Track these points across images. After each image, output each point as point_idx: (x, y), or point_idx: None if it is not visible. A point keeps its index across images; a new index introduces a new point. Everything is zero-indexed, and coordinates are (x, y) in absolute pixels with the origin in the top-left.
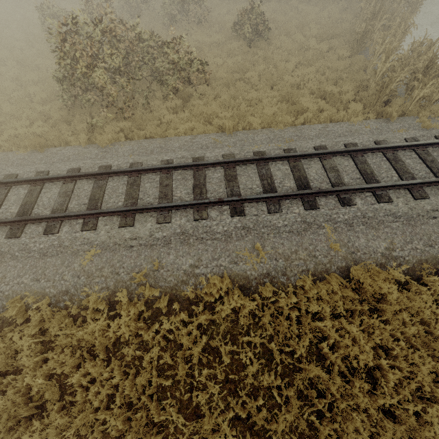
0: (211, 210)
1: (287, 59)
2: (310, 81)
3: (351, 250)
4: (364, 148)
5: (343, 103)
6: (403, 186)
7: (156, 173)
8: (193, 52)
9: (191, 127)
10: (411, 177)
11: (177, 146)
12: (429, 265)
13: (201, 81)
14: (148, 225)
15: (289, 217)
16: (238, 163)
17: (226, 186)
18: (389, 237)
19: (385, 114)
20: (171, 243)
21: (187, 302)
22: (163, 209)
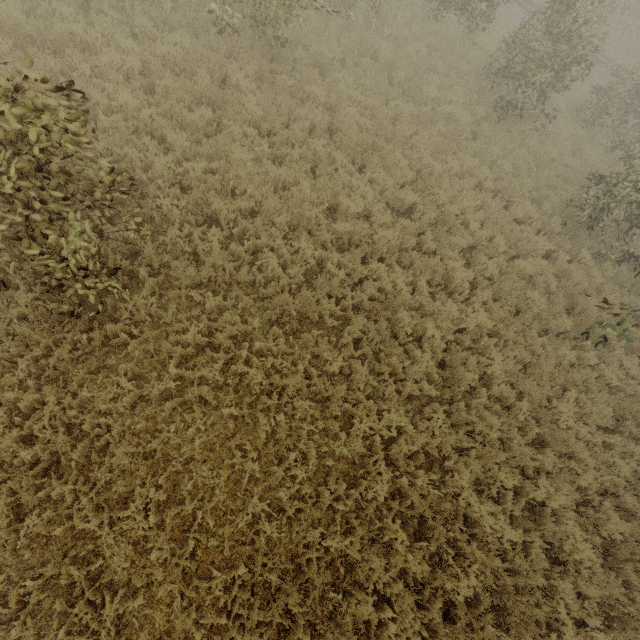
0: None
1: None
2: None
3: None
4: None
5: None
6: None
7: None
8: None
9: None
10: None
11: None
12: None
13: None
14: None
15: None
16: None
17: None
18: None
19: None
20: None
21: None
22: None
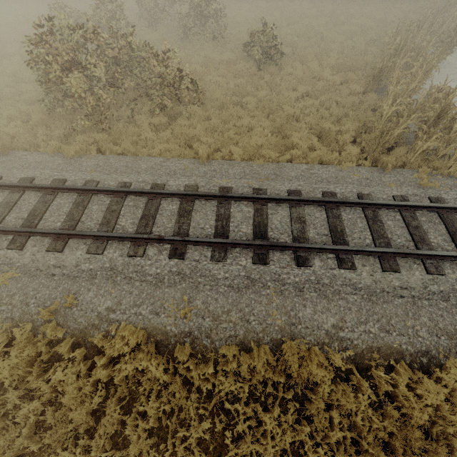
0: (150, 247)
1: (294, 87)
2: (311, 114)
3: (292, 321)
4: (340, 201)
5: (339, 143)
6: (373, 252)
7: (108, 195)
8: (186, 70)
9: (168, 148)
10: (387, 243)
11: (144, 168)
12: (379, 356)
13: (195, 100)
14: (78, 253)
15: (232, 269)
16: (198, 197)
17: (175, 222)
18: (341, 312)
19: (380, 163)
20: (96, 278)
21: (95, 349)
22: (99, 238)
